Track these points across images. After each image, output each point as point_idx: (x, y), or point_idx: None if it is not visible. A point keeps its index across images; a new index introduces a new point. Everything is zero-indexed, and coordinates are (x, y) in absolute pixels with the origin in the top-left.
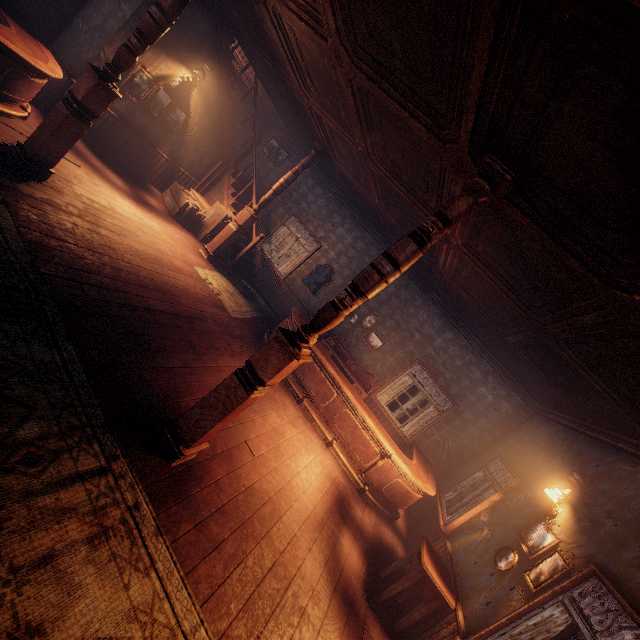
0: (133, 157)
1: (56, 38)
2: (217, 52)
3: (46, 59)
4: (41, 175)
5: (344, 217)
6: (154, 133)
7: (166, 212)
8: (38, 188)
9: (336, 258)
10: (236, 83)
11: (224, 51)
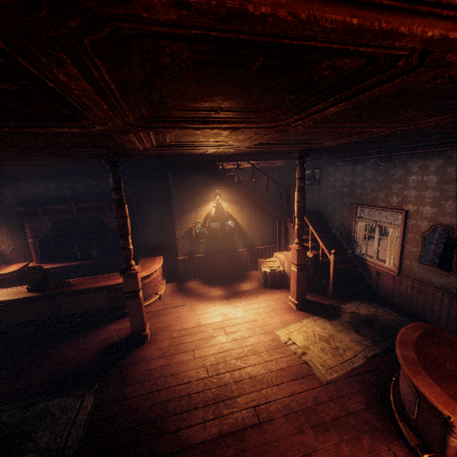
0: (228, 265)
1: (176, 242)
2: (217, 178)
3: (153, 265)
4: (143, 339)
5: (403, 164)
6: (227, 244)
7: (258, 286)
8: (137, 352)
9: (436, 210)
10: (255, 172)
11: (219, 173)
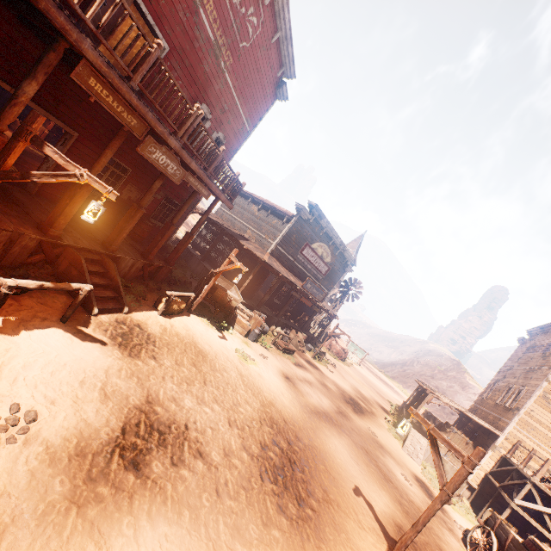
0: None
1: None
2: None
3: None
4: None
5: None
6: None
7: (11, 130)
8: None
9: None
10: None
11: None
